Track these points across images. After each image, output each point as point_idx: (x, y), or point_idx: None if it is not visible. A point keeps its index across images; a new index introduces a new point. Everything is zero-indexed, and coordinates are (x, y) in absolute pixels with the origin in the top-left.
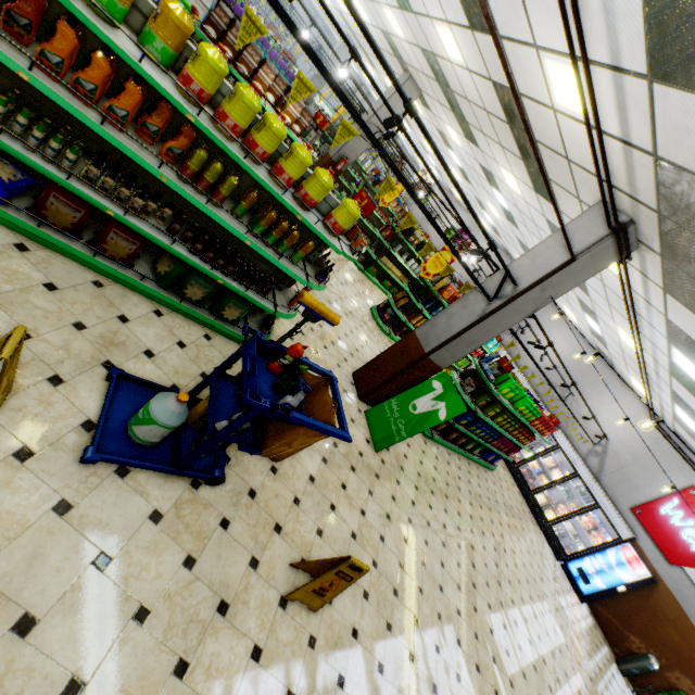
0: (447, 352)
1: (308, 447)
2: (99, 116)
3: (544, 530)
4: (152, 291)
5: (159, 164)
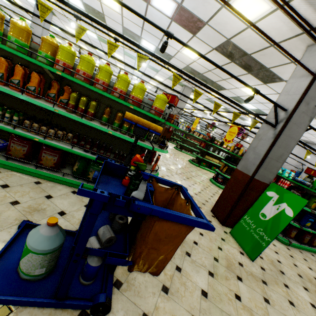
0: (265, 170)
1: (193, 264)
2: (23, 94)
3: None
4: (70, 181)
5: (55, 107)
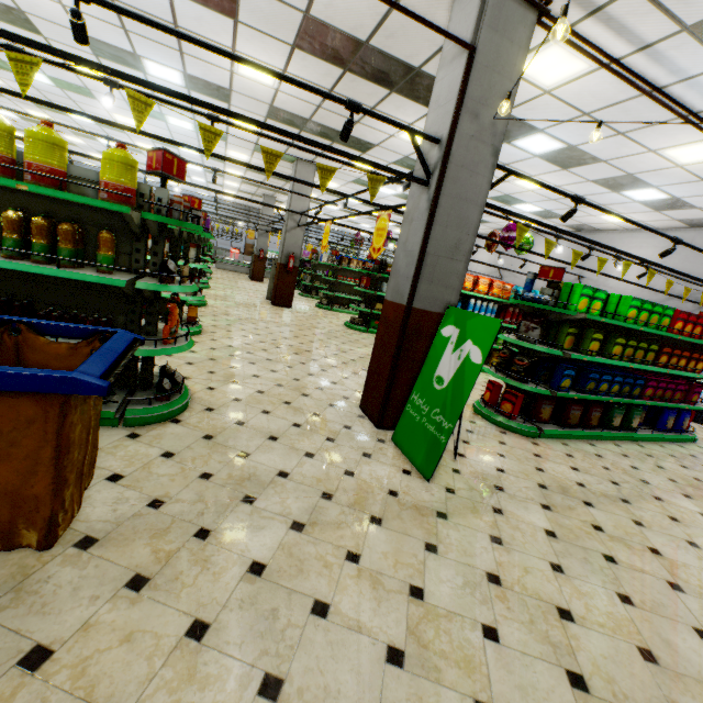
0: (433, 285)
1: (254, 517)
2: None
3: None
4: None
5: None
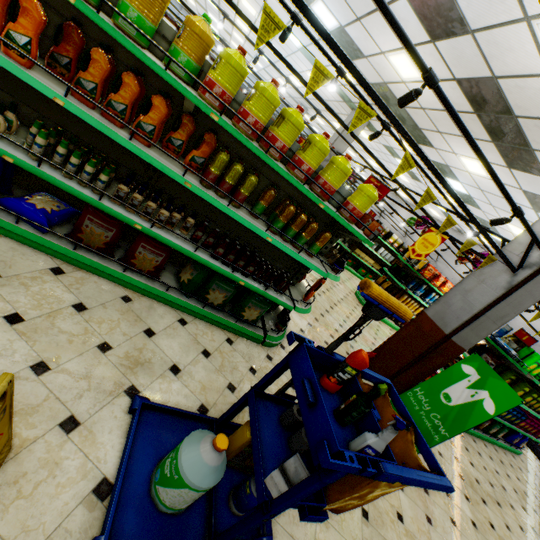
0: (471, 331)
1: None
2: (128, 135)
3: None
4: (176, 300)
5: (183, 173)
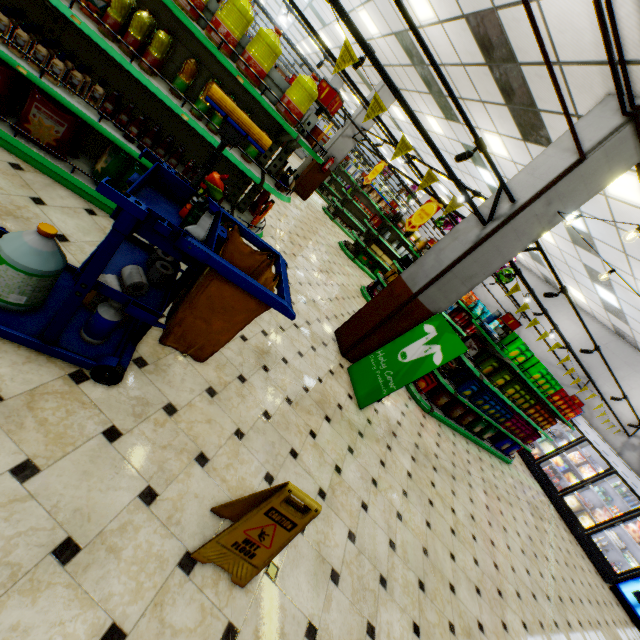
0: (439, 291)
1: (268, 382)
2: None
3: (581, 541)
4: (85, 187)
5: (74, 9)
